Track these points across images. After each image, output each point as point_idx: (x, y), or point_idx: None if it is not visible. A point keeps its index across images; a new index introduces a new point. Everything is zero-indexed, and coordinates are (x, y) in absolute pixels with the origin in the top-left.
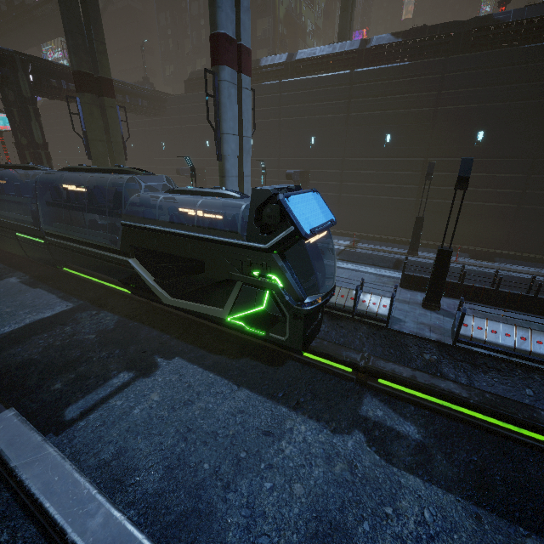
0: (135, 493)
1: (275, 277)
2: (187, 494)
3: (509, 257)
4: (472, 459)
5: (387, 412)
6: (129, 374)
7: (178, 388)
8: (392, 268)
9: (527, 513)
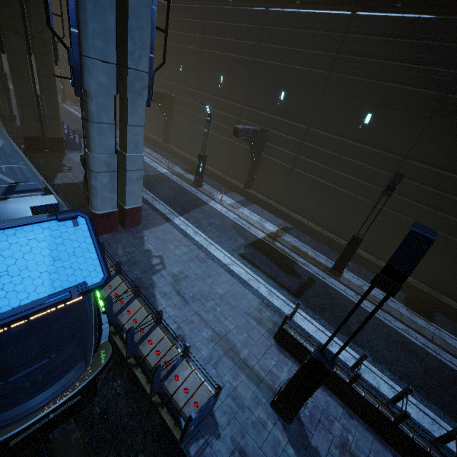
0: None
1: None
2: None
3: (456, 317)
4: None
5: None
6: None
7: None
8: (292, 292)
9: None
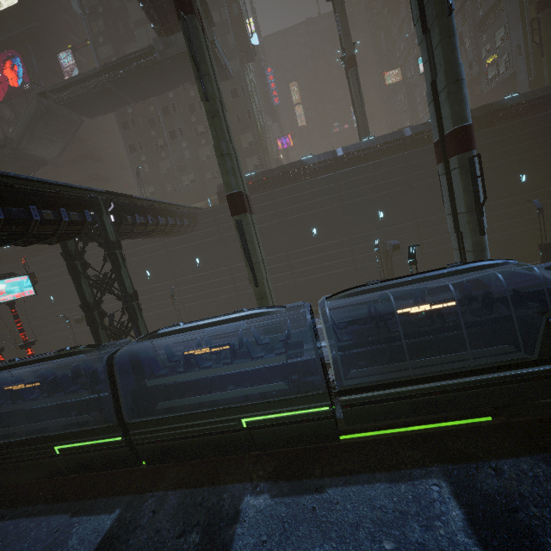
0: None
1: None
2: None
3: None
4: None
5: None
6: None
7: None
8: None
9: None
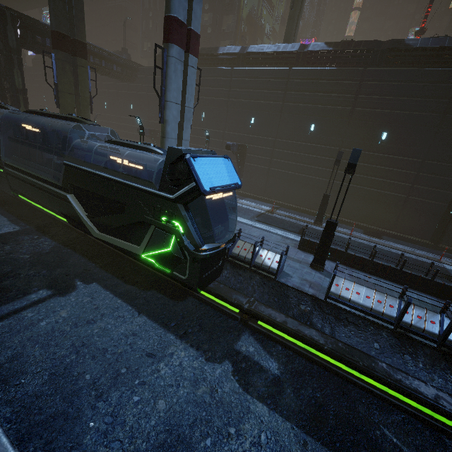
0: (16, 393)
1: (178, 224)
2: (62, 399)
3: (394, 236)
4: (315, 395)
5: (257, 349)
6: (48, 292)
7: (87, 309)
8: (297, 233)
9: (346, 445)
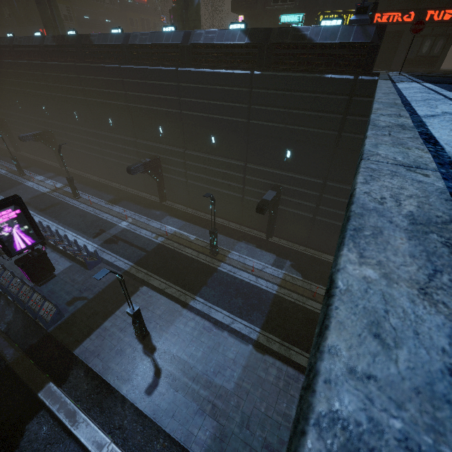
0: None
1: None
2: None
3: (135, 200)
4: None
5: None
6: None
7: None
8: (41, 210)
9: None
